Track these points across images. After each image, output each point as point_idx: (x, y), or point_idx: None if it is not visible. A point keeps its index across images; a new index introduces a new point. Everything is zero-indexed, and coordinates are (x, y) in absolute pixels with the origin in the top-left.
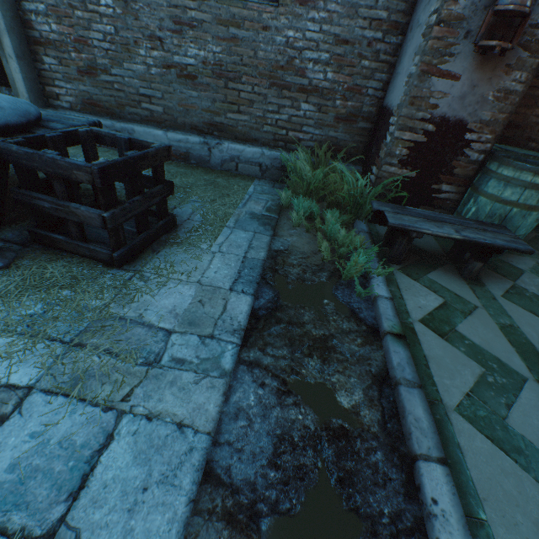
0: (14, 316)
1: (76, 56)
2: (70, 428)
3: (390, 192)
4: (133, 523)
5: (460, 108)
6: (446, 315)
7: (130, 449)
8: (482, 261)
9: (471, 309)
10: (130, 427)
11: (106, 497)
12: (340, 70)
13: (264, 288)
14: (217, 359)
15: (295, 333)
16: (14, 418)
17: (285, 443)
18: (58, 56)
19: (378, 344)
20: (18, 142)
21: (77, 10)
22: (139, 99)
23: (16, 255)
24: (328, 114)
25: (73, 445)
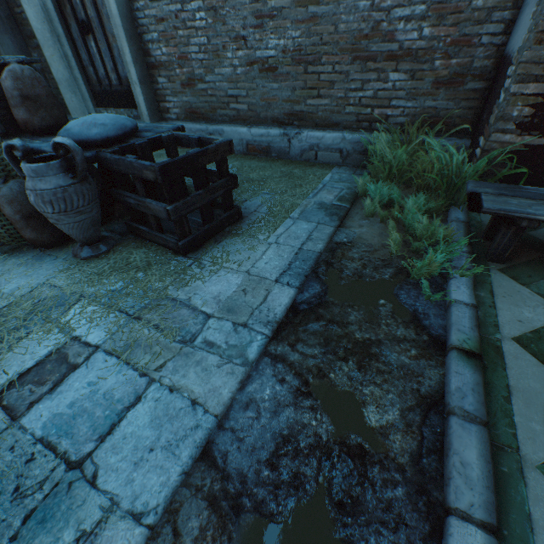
0: (103, 290)
1: (179, 72)
2: (114, 384)
3: (503, 168)
4: (135, 475)
5: None
6: None
7: (150, 412)
8: None
9: None
10: (155, 394)
11: (122, 447)
12: (441, 21)
13: (312, 282)
14: (244, 347)
15: (334, 332)
16: (82, 368)
17: (289, 446)
18: (167, 75)
19: (439, 360)
20: (114, 151)
21: (179, 30)
22: (227, 101)
23: (115, 243)
24: (423, 80)
25: (112, 398)
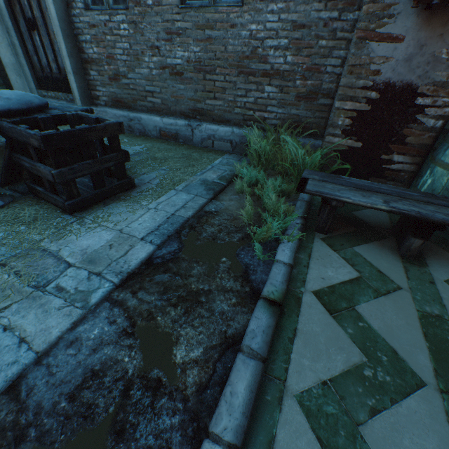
0: None
1: (107, 68)
2: None
3: (336, 163)
4: None
5: (407, 71)
6: (352, 291)
7: None
8: (421, 237)
9: (390, 289)
10: None
11: None
12: (299, 52)
13: (172, 241)
14: (90, 293)
15: (175, 283)
16: None
17: (96, 379)
18: (98, 70)
19: (251, 308)
20: (14, 121)
21: (108, 36)
22: (145, 95)
23: (12, 200)
24: (289, 93)
25: None
